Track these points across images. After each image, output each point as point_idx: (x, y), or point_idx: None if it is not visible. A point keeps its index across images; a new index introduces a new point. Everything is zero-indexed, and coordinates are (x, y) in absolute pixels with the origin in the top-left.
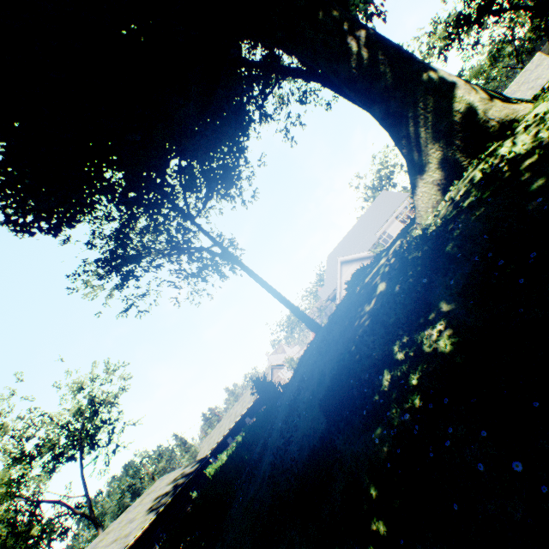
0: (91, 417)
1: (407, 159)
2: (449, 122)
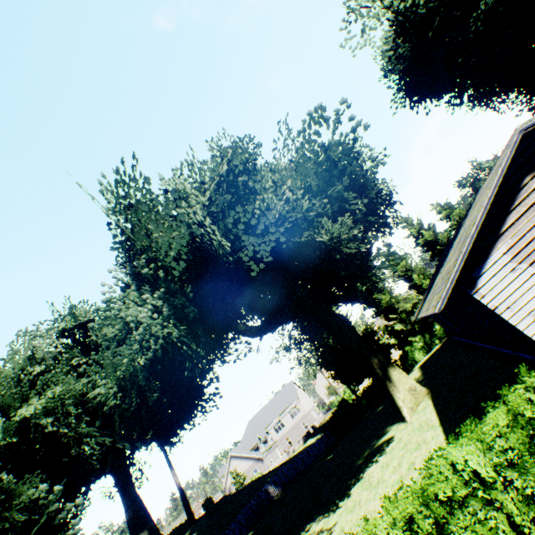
0: None
1: None
2: None
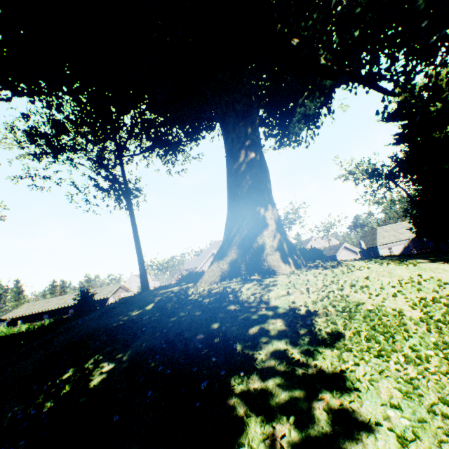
0: None
1: (222, 244)
2: (251, 243)
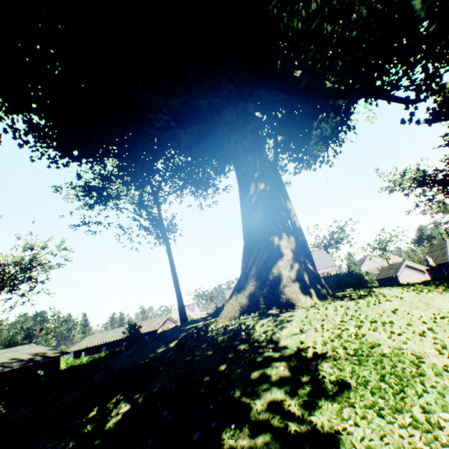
0: (24, 270)
1: (239, 276)
2: (267, 275)
